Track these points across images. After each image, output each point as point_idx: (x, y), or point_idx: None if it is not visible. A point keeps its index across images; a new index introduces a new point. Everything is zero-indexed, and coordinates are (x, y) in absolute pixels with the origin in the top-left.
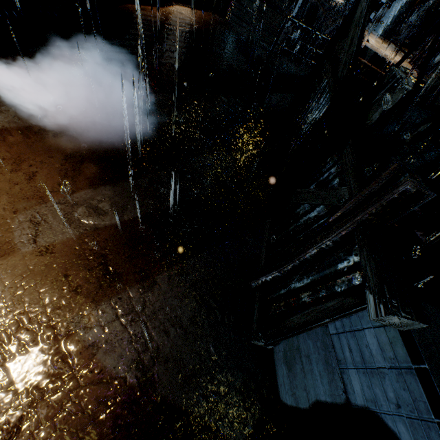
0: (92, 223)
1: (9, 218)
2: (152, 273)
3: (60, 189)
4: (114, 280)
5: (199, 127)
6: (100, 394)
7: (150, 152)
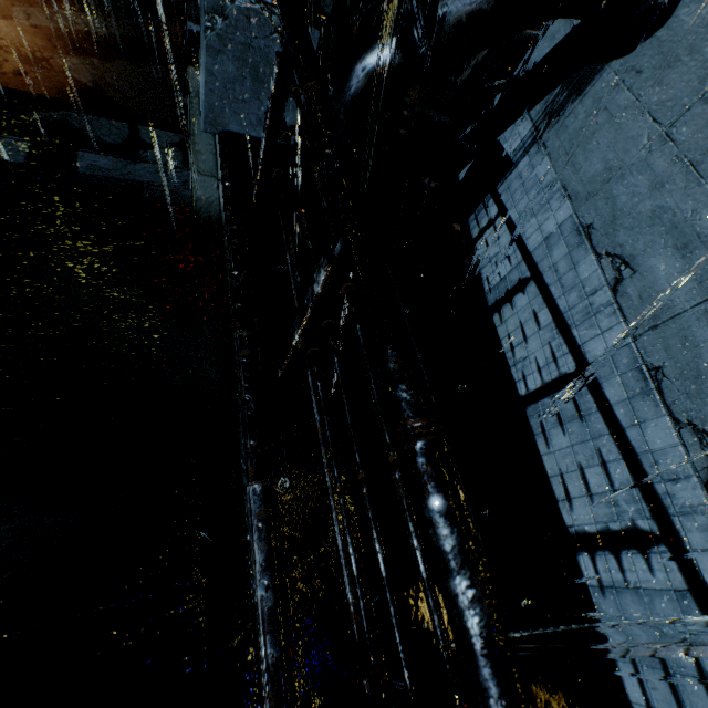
0: (68, 26)
1: (10, 8)
2: (111, 59)
3: (44, 5)
4: (83, 52)
5: (174, 6)
6: (71, 83)
7: (120, 7)
